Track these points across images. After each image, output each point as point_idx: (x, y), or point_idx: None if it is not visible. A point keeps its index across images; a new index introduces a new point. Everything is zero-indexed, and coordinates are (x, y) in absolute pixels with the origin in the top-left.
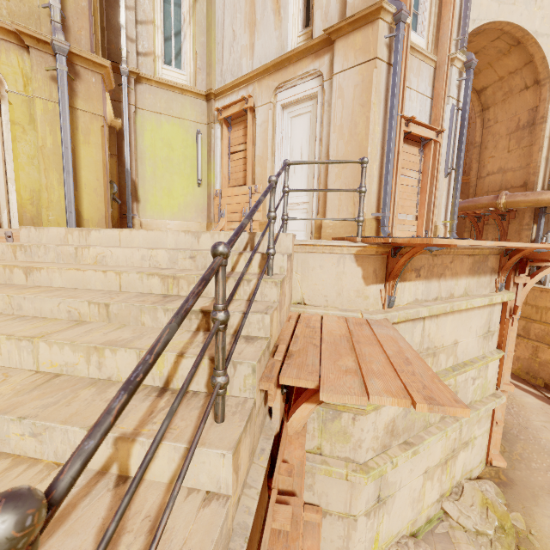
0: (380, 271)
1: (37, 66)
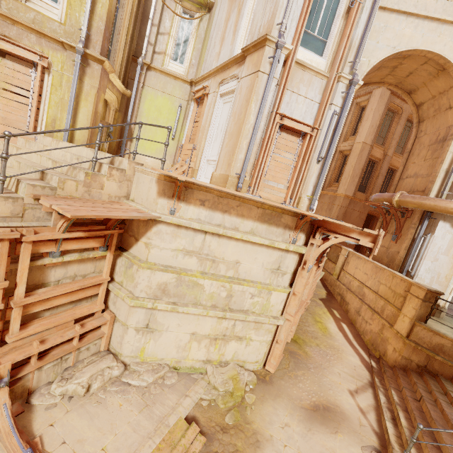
0: (168, 191)
1: (69, 59)
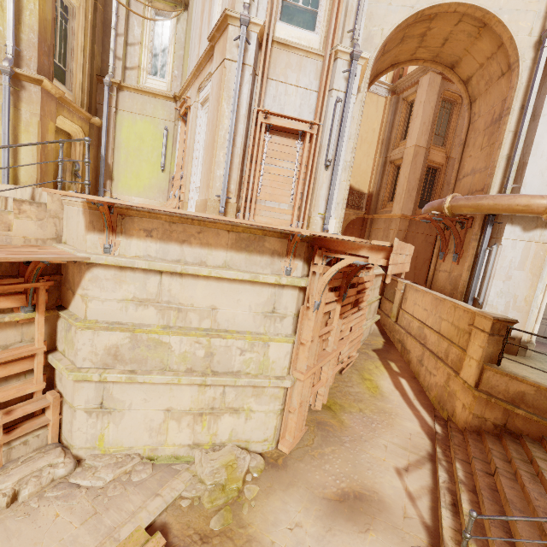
0: (98, 223)
1: None
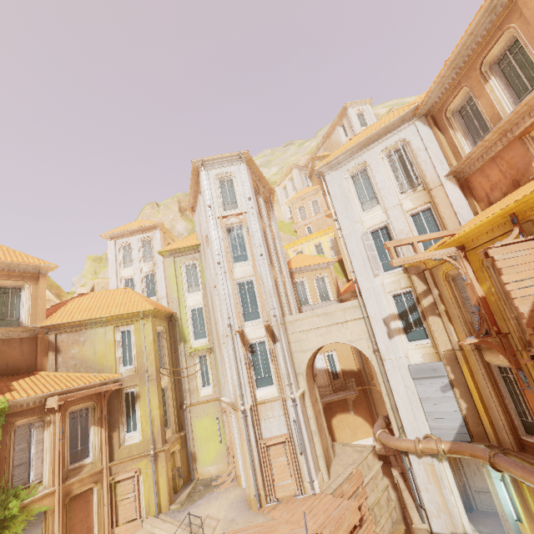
0: None
1: (148, 461)
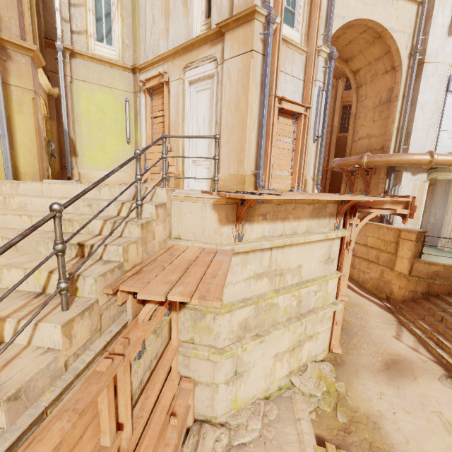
0: (231, 215)
1: None
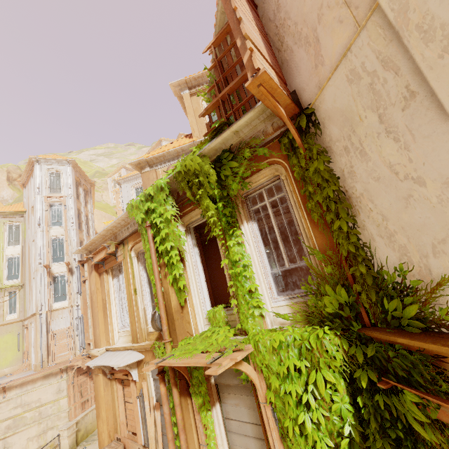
0: (1, 391)
1: None
